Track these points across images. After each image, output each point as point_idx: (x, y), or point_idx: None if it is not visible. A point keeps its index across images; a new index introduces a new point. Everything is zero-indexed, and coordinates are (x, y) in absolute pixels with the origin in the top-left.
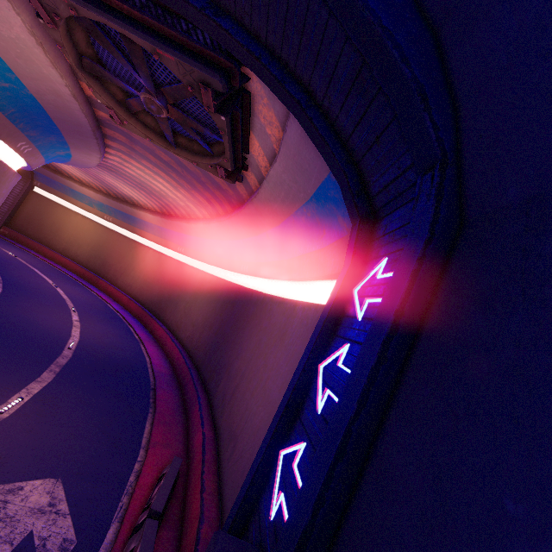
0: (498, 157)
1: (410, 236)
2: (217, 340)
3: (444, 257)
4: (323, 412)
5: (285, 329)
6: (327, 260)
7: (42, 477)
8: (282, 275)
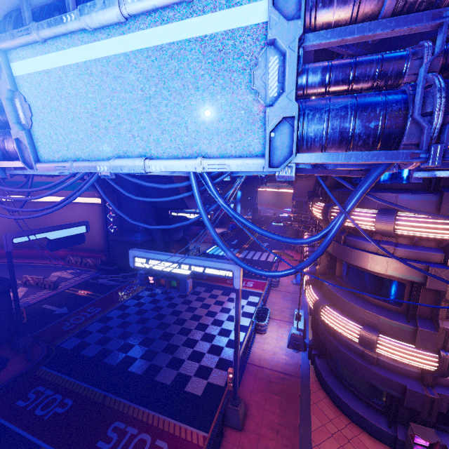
0: (121, 196)
1: (115, 201)
2: (16, 230)
3: (119, 203)
4: (113, 220)
5: (75, 212)
6: (86, 194)
7: (51, 274)
8: (54, 195)
